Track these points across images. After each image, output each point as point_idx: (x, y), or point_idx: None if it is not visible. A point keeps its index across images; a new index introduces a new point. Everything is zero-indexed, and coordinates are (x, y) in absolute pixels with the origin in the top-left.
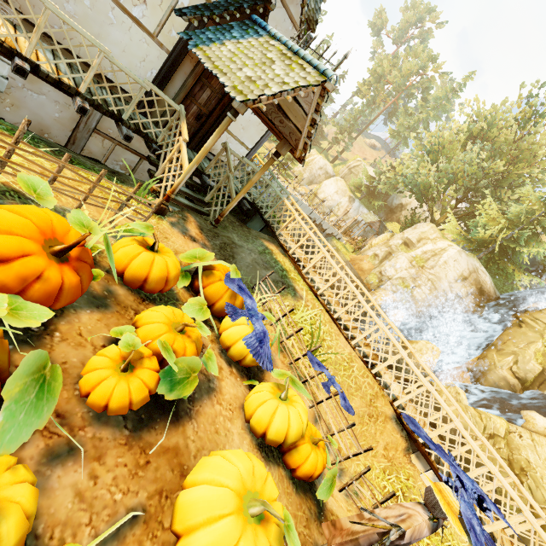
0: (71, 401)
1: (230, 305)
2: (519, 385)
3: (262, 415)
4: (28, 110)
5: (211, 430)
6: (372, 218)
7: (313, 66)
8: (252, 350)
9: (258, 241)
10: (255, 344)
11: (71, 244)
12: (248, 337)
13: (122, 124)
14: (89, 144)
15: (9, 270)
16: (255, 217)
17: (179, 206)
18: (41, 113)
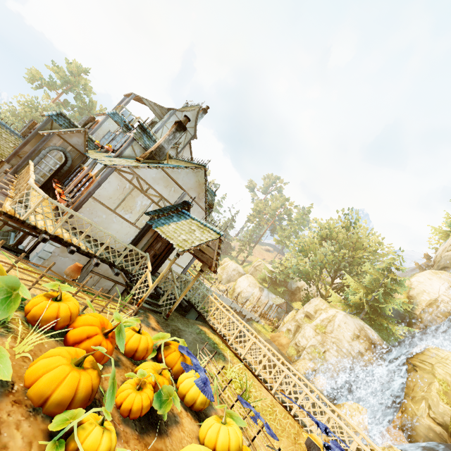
0: (113, 409)
1: (184, 362)
2: (445, 431)
3: (211, 433)
4: (56, 266)
5: (180, 446)
6: (280, 301)
7: (214, 231)
8: (200, 388)
9: (195, 326)
10: (201, 384)
11: (112, 328)
12: (197, 380)
13: (114, 267)
14: (85, 280)
15: (91, 341)
16: (191, 311)
17: (143, 309)
18: (62, 267)
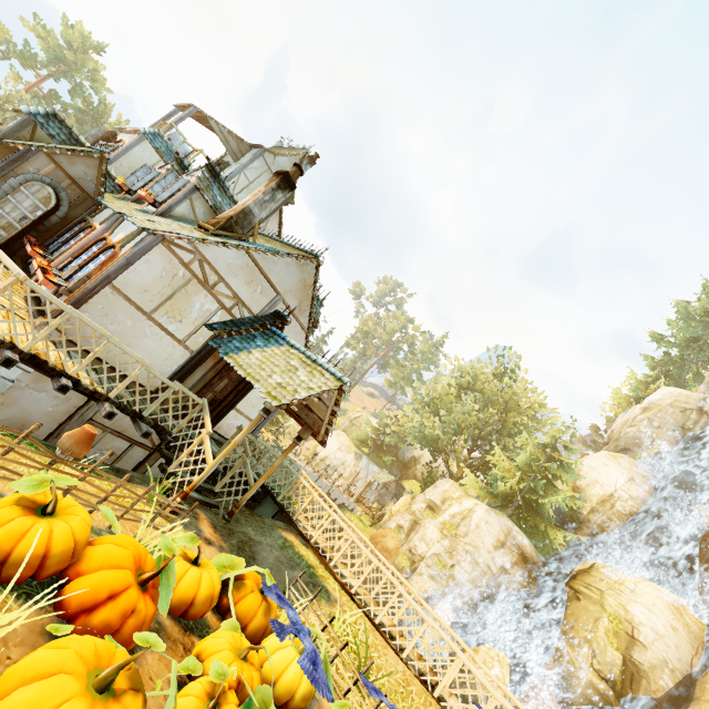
0: None
1: (276, 621)
2: (611, 690)
3: None
4: (18, 407)
5: None
6: (386, 477)
7: (331, 373)
8: (308, 675)
9: (276, 531)
10: (310, 667)
11: (158, 569)
12: (302, 659)
13: (142, 420)
14: None
15: (117, 605)
16: (265, 501)
17: (187, 500)
18: (32, 409)
